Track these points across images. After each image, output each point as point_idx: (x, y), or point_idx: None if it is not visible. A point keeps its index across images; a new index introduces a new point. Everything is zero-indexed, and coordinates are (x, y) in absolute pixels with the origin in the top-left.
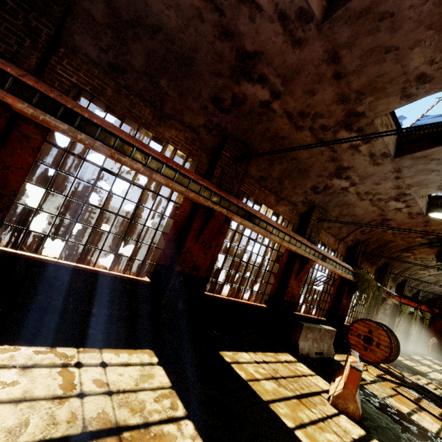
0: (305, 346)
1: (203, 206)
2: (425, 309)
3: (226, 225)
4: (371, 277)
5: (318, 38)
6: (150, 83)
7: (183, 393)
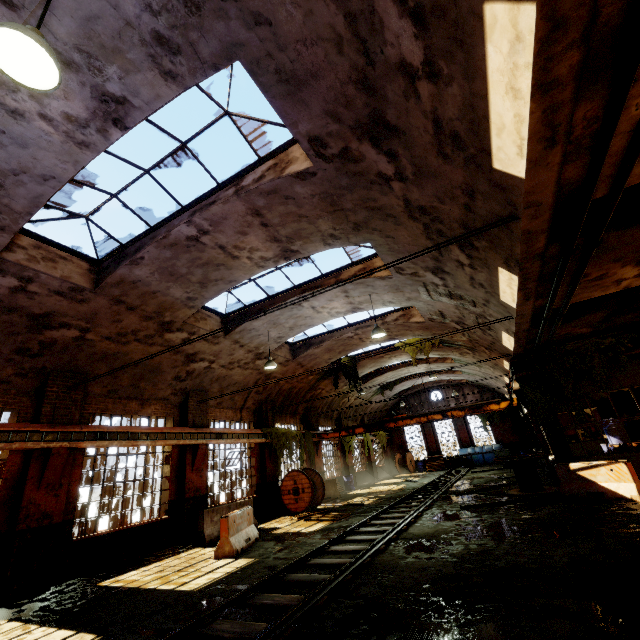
0: (214, 530)
1: (37, 449)
2: (345, 434)
3: (80, 454)
4: (289, 429)
5: (97, 296)
6: None
7: (38, 621)
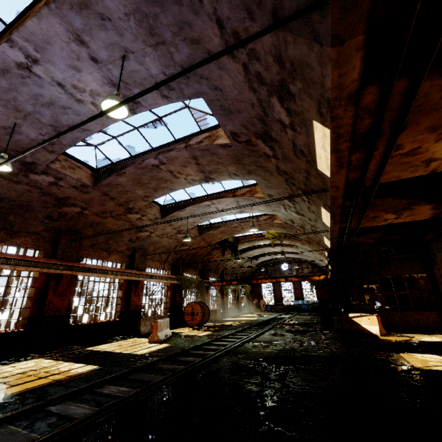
0: (146, 329)
1: (54, 273)
2: (225, 284)
3: (75, 279)
4: (191, 277)
5: (95, 190)
6: (2, 220)
7: (62, 360)
